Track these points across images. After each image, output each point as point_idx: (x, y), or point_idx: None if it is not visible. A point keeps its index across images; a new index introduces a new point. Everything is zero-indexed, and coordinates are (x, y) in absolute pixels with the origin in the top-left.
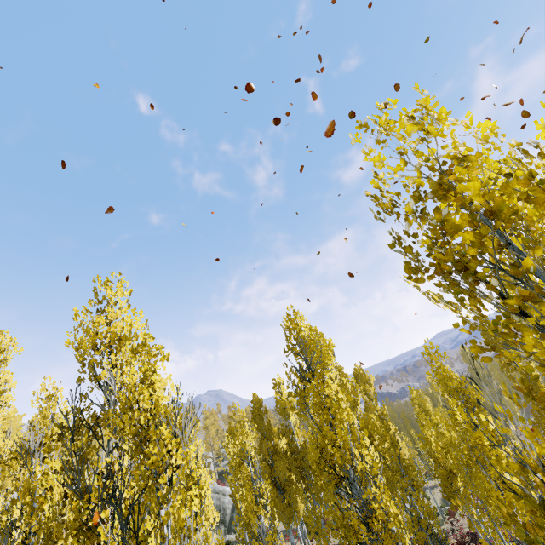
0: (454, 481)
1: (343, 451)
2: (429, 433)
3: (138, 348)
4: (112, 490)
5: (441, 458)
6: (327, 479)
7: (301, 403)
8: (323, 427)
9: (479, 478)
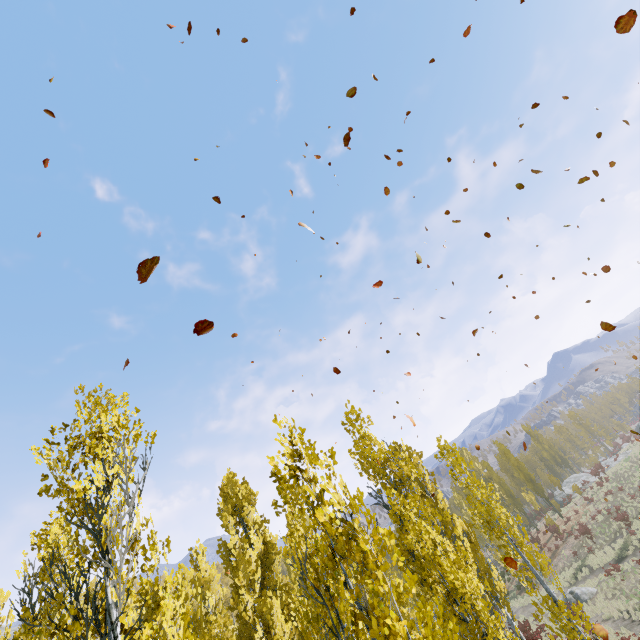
0: None
1: None
2: None
3: None
4: None
5: None
6: None
7: None
8: None
9: None
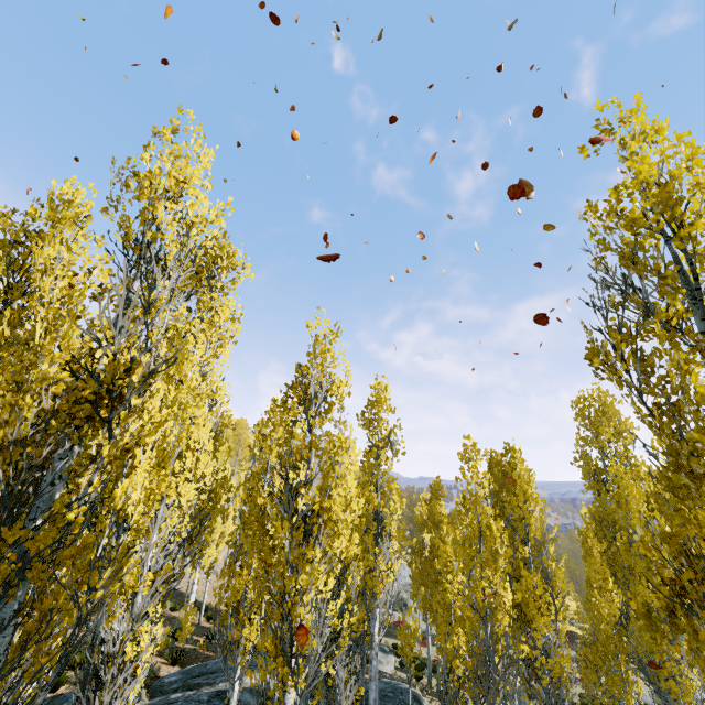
0: None
1: None
2: None
3: None
4: None
5: None
6: None
7: None
8: None
9: None
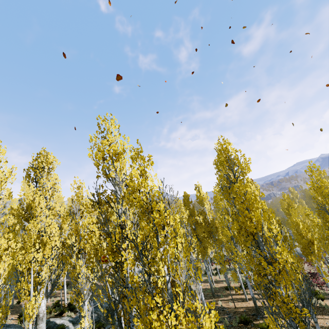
0: (312, 247)
1: (256, 225)
2: (299, 220)
3: (135, 156)
4: (125, 234)
5: (305, 234)
6: (245, 239)
7: (227, 196)
8: (243, 211)
9: None
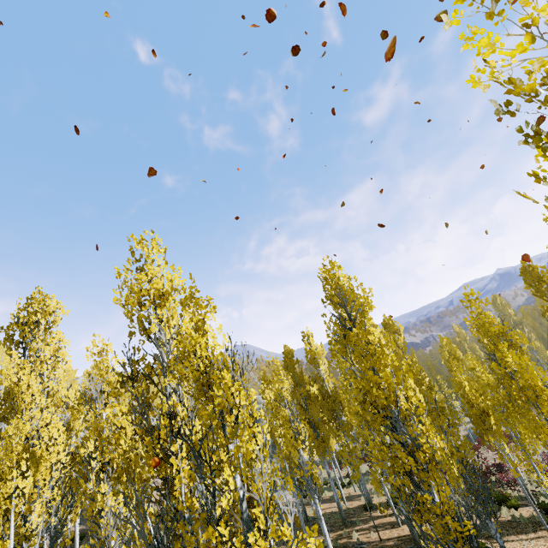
0: (487, 420)
1: (387, 394)
2: (463, 378)
3: (187, 300)
4: (177, 428)
5: (475, 400)
6: (372, 418)
7: (342, 350)
8: (366, 372)
9: (529, 416)
